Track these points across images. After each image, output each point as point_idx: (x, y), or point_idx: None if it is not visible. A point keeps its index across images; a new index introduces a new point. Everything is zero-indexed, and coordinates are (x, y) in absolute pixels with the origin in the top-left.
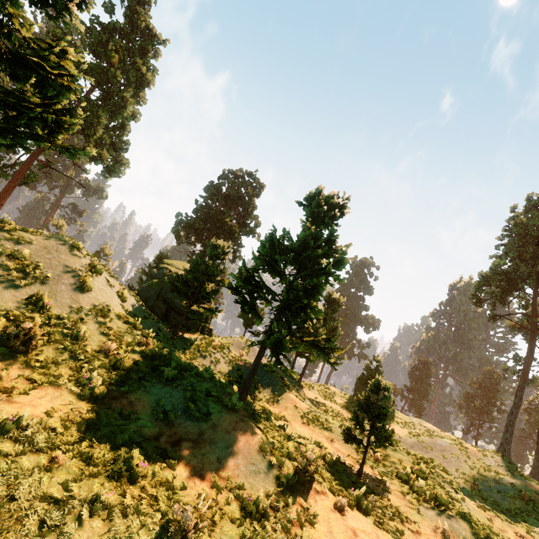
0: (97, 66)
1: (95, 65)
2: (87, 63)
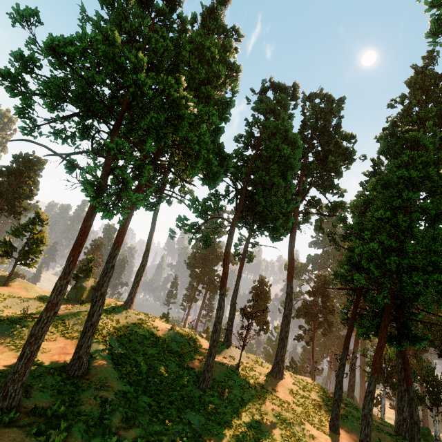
0: None
1: None
2: None
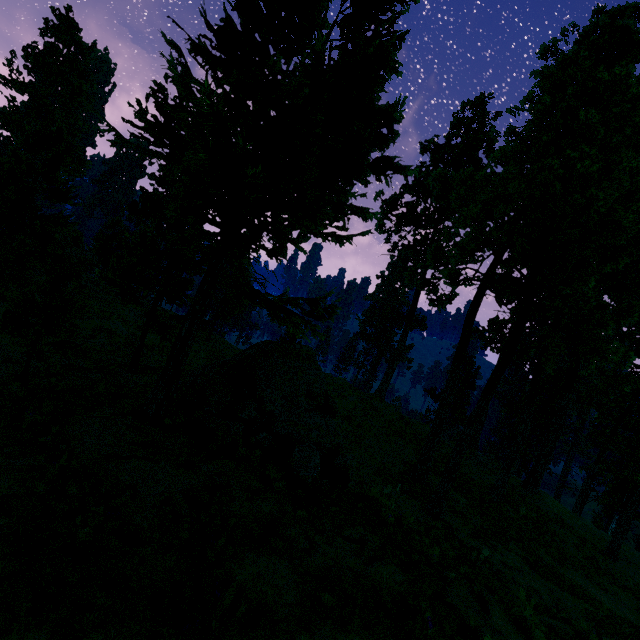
0: (30, 84)
1: (30, 83)
2: (25, 83)
